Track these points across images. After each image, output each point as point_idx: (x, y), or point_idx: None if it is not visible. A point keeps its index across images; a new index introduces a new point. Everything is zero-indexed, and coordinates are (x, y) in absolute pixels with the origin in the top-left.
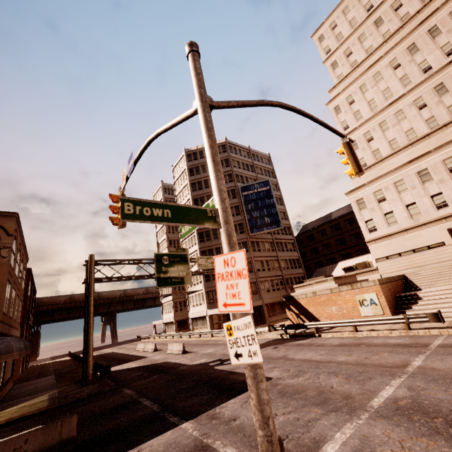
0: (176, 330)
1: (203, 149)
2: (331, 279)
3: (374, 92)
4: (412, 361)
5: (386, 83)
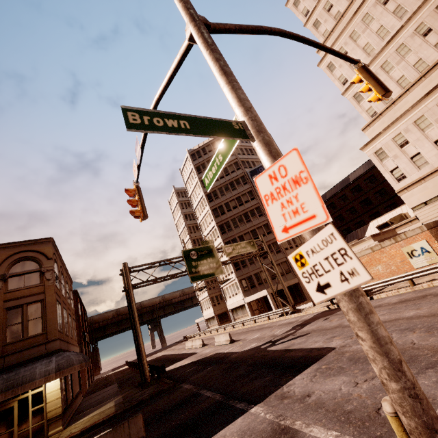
0: (219, 324)
1: (205, 145)
2: (368, 237)
3: (367, 36)
4: None
5: (378, 22)
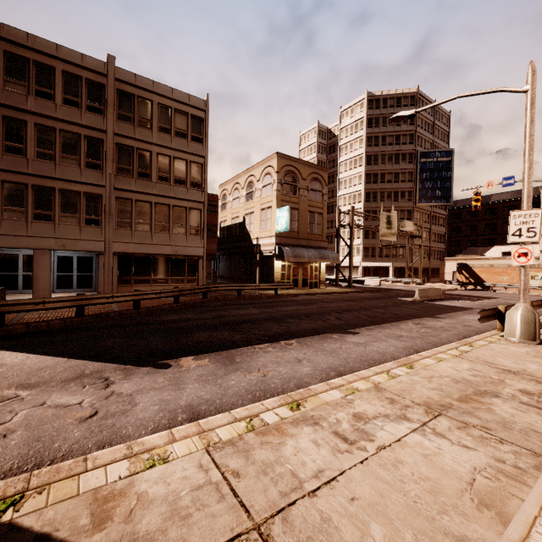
0: None
1: (389, 96)
2: (510, 258)
3: None
4: None
5: None
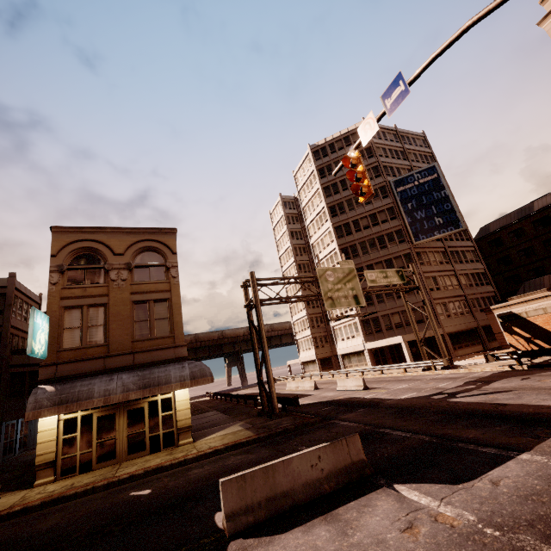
0: (320, 370)
1: (334, 140)
2: None
3: None
4: None
5: None
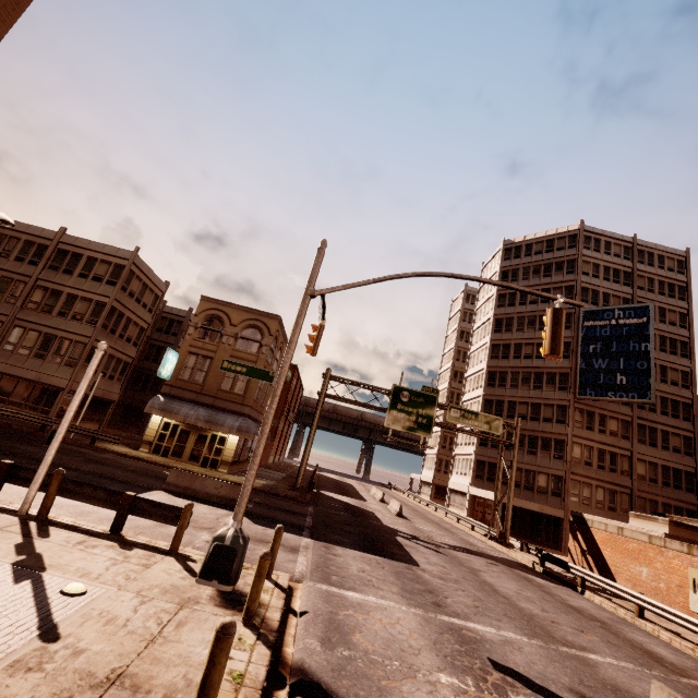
0: (431, 497)
1: (534, 241)
2: (664, 521)
3: None
4: (597, 654)
5: None
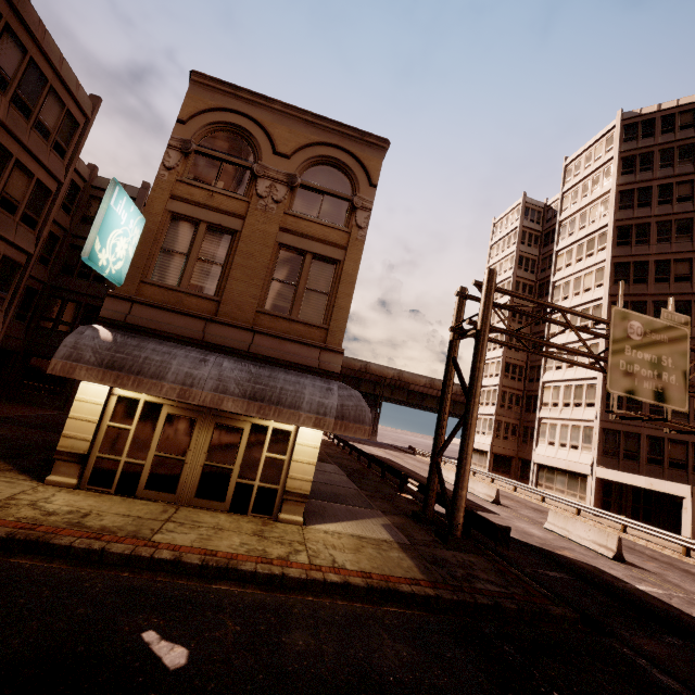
0: (489, 469)
1: (678, 110)
2: None
3: None
4: None
5: None
